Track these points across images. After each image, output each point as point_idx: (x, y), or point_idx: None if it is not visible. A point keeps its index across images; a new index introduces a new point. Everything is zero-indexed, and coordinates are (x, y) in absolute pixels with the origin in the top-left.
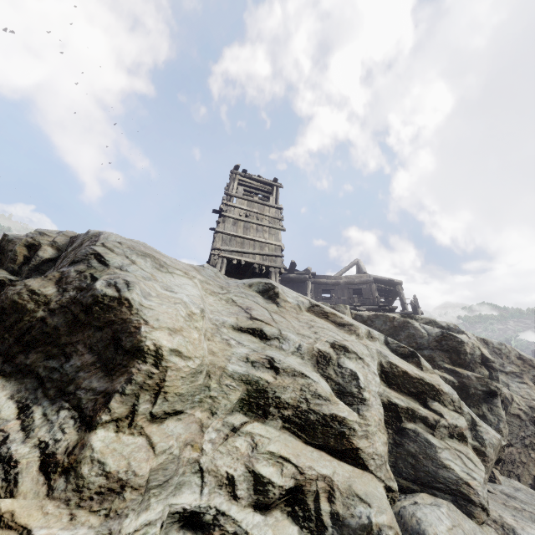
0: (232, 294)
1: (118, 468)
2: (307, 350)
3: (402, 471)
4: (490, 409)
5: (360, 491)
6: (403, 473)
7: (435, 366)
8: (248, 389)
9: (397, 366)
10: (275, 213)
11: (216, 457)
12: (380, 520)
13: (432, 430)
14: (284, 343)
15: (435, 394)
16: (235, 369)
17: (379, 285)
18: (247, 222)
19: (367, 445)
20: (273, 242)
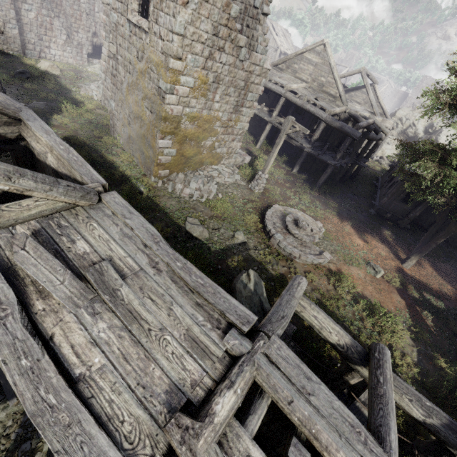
0: None
1: None
2: None
3: None
4: None
5: None
6: None
7: None
8: None
9: None
10: None
11: None
12: None
13: None
14: None
15: None
16: None
17: None
18: None
19: None
20: None
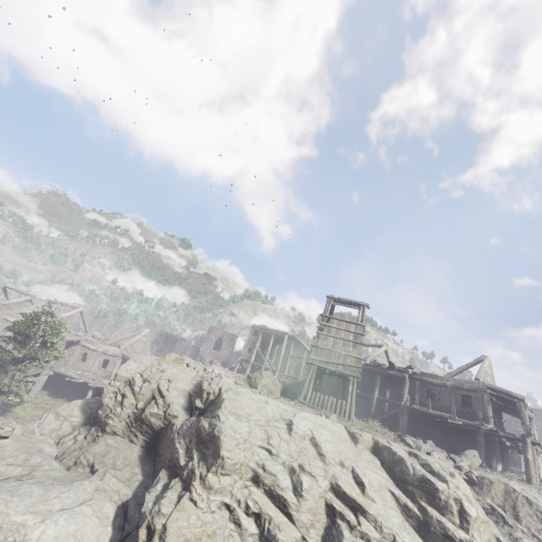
0: (268, 427)
1: (211, 483)
2: (287, 464)
3: (326, 541)
4: None
5: (281, 527)
6: (326, 541)
7: (414, 500)
8: (254, 474)
9: (340, 487)
10: (359, 329)
11: (237, 492)
12: (280, 537)
13: (351, 529)
14: (278, 458)
15: (362, 512)
16: (251, 465)
17: (501, 394)
18: (335, 337)
19: (296, 515)
20: (353, 355)
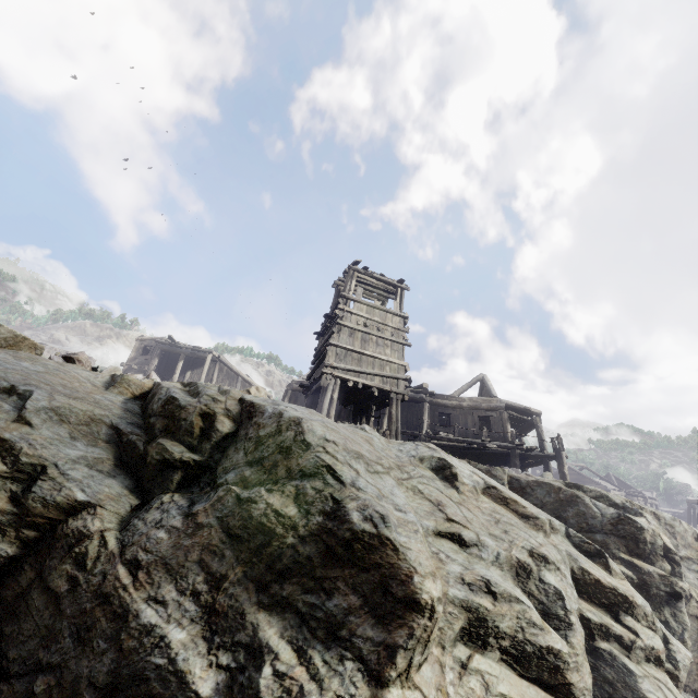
0: (416, 481)
1: None
2: (505, 559)
3: None
4: (673, 614)
5: None
6: None
7: (608, 555)
8: (469, 618)
9: (589, 573)
10: (399, 323)
11: None
12: None
13: (628, 651)
14: (483, 550)
15: (628, 607)
16: (455, 594)
17: (511, 412)
18: (365, 333)
19: (578, 680)
20: (396, 361)
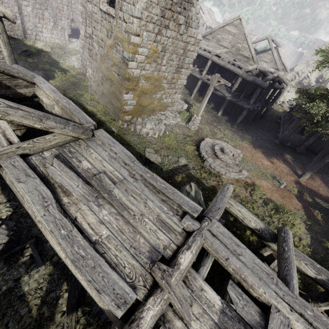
0: None
1: None
2: None
3: None
4: None
5: None
6: None
7: None
8: None
9: None
10: None
11: None
12: None
13: None
14: None
15: None
16: None
17: None
18: None
19: None
20: None
